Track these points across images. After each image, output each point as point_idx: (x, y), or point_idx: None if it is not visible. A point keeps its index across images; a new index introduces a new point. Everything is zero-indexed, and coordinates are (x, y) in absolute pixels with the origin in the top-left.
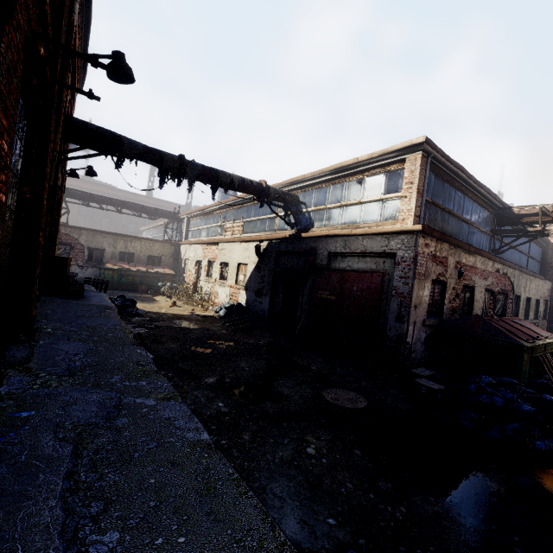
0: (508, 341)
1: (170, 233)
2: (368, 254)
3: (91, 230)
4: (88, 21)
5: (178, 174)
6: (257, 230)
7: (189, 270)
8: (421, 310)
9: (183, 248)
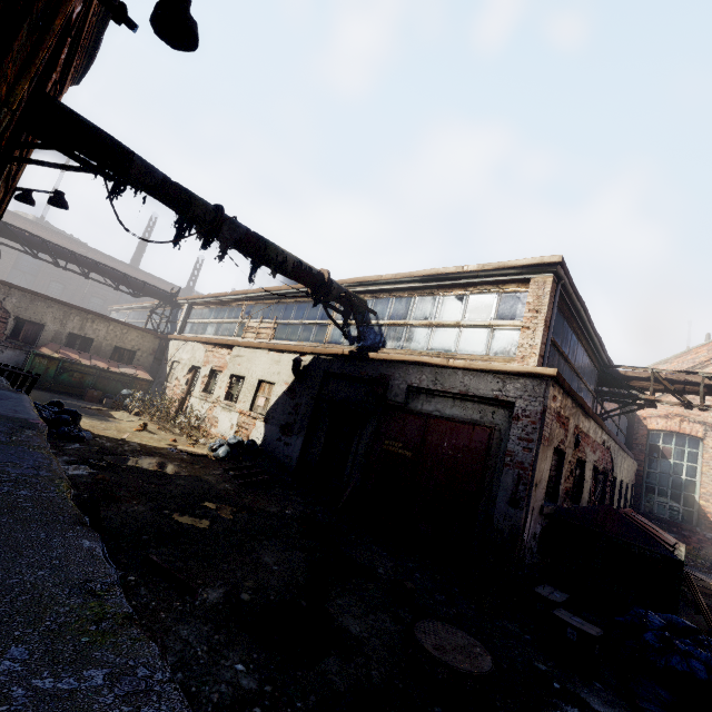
0: (659, 553)
1: (157, 321)
2: (470, 397)
3: (29, 291)
4: None
5: (208, 230)
6: (296, 337)
7: (177, 377)
8: (540, 491)
9: (174, 345)
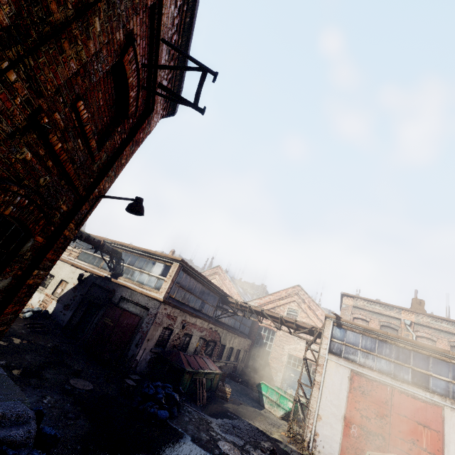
0: (182, 366)
1: None
2: (139, 304)
3: None
4: None
5: None
6: (88, 261)
7: None
8: (151, 342)
9: None
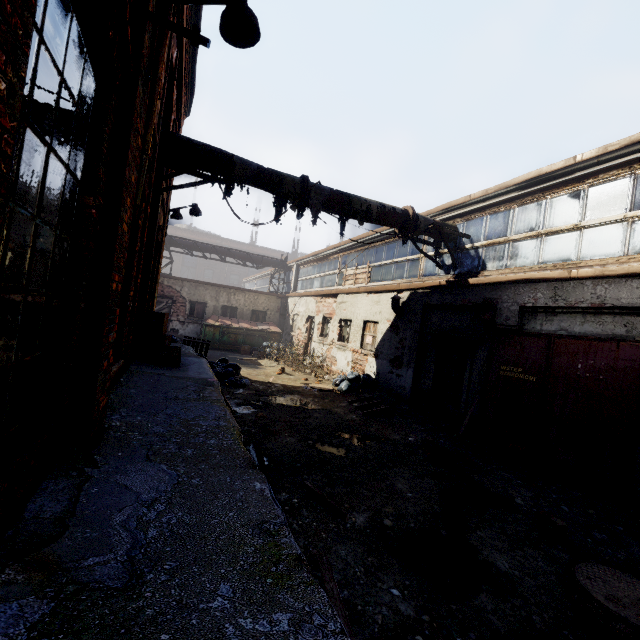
0: None
1: (276, 284)
2: (607, 310)
3: (193, 281)
4: (198, 15)
5: (299, 201)
6: (390, 277)
7: (298, 327)
8: None
9: (291, 301)
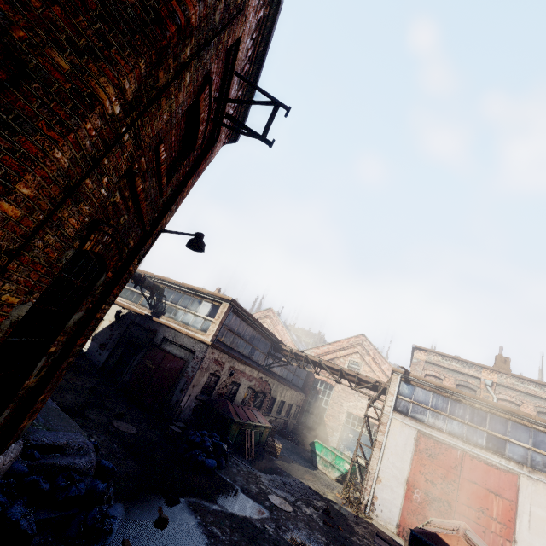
0: (229, 416)
1: None
2: (184, 347)
3: None
4: None
5: None
6: (125, 296)
7: None
8: (197, 389)
9: None
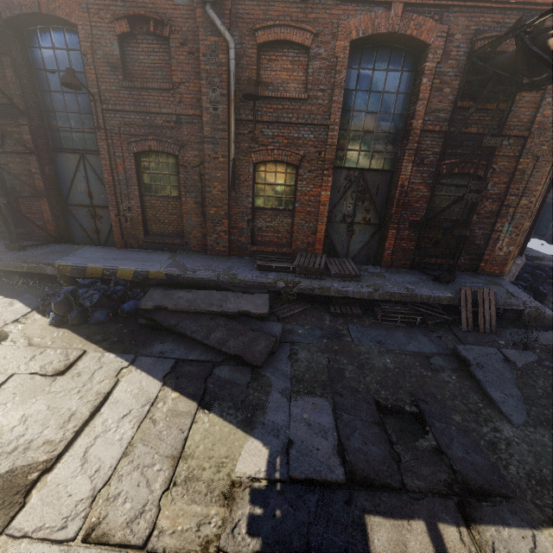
0: None
1: None
2: None
3: None
4: None
5: None
6: None
7: None
8: None
9: None
